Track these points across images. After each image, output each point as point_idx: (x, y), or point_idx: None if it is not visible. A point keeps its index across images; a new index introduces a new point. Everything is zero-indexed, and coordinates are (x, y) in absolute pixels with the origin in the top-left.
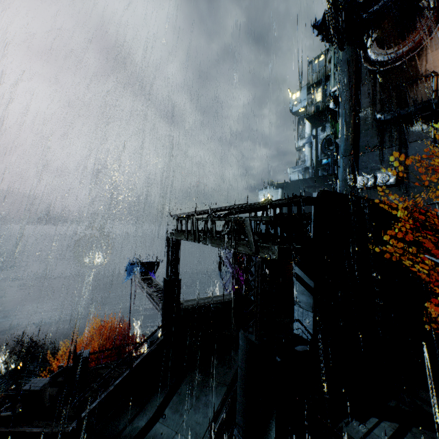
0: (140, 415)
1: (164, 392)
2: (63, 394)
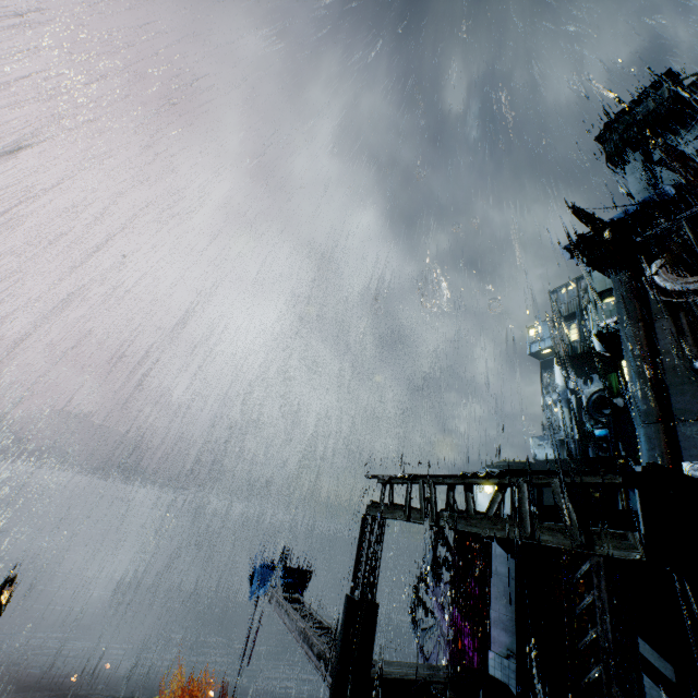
0: None
1: None
2: None
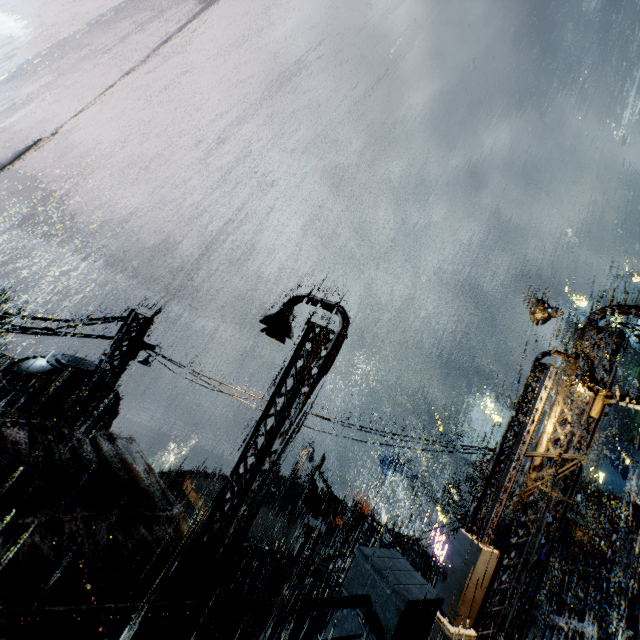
0: None
1: None
2: None
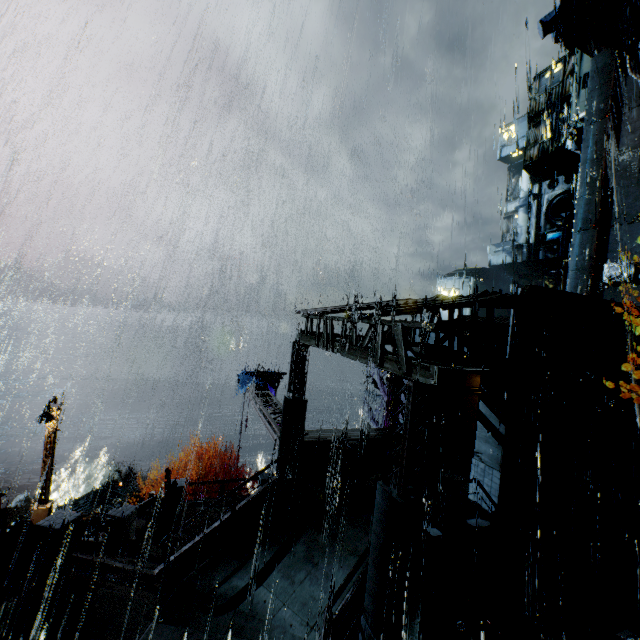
0: (241, 572)
1: (274, 548)
2: (152, 529)
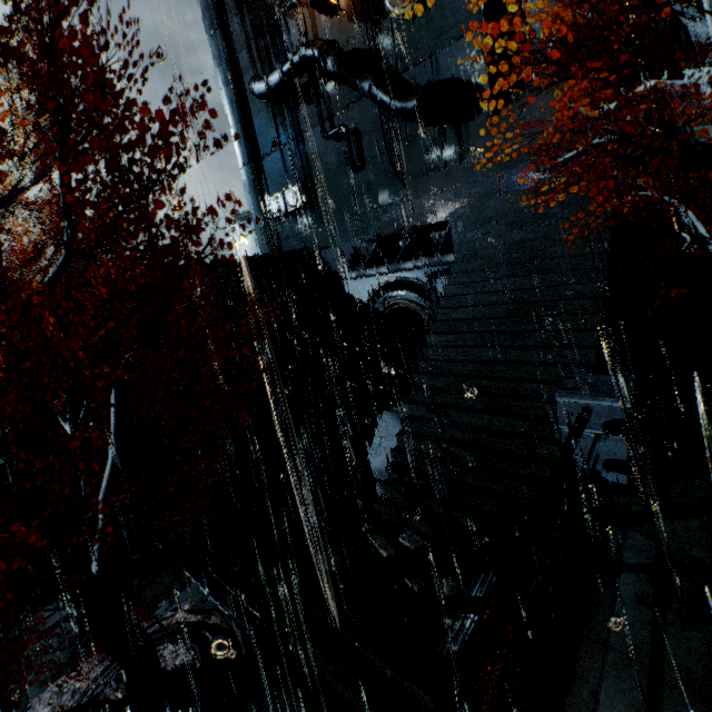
0: None
1: None
2: None
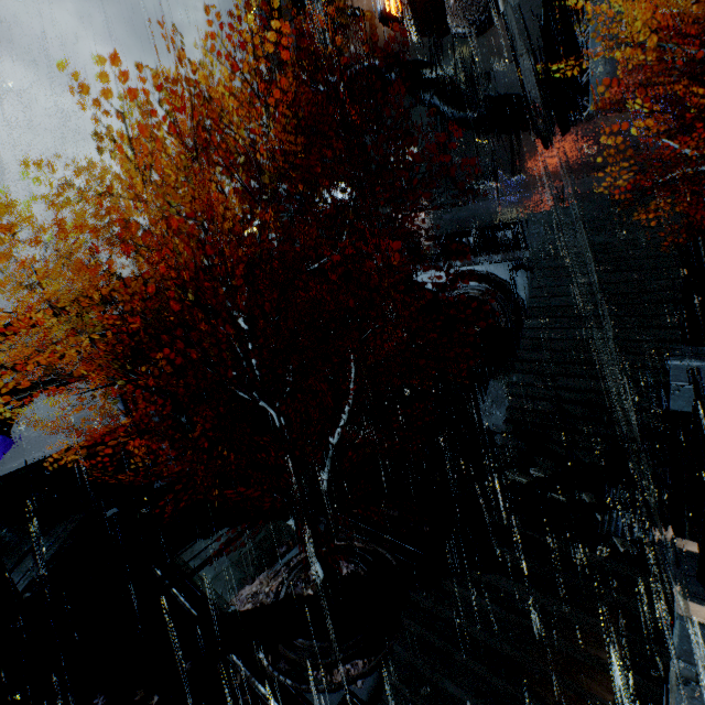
0: None
1: None
2: None
